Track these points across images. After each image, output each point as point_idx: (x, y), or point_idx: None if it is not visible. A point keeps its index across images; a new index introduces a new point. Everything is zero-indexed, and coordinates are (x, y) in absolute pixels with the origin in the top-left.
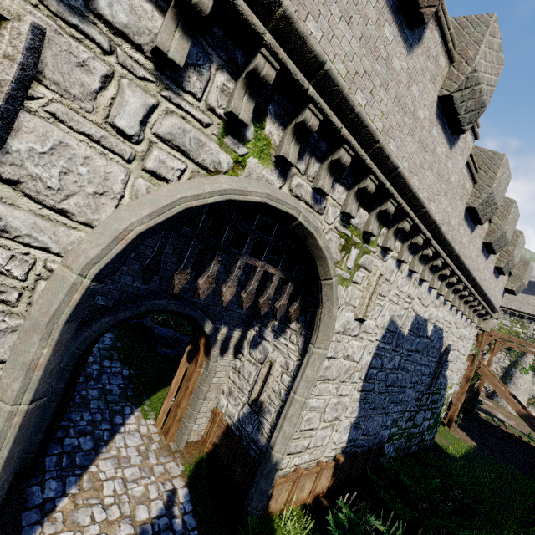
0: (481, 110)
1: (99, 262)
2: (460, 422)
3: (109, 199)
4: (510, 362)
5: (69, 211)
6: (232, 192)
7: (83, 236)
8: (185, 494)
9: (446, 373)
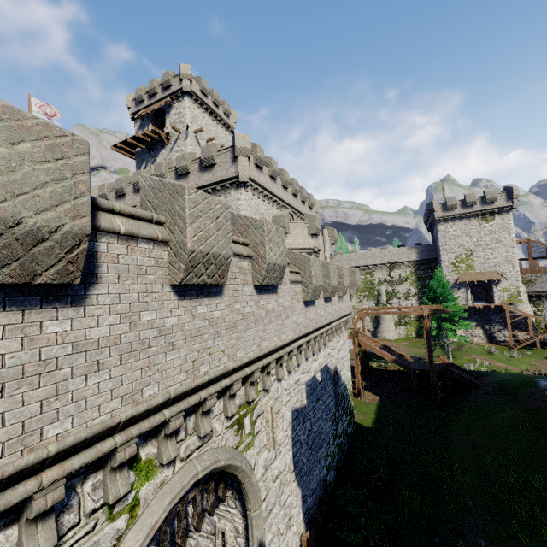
0: (284, 268)
1: None
2: (365, 384)
3: None
4: (375, 304)
5: None
6: (142, 544)
7: None
8: None
9: (342, 380)
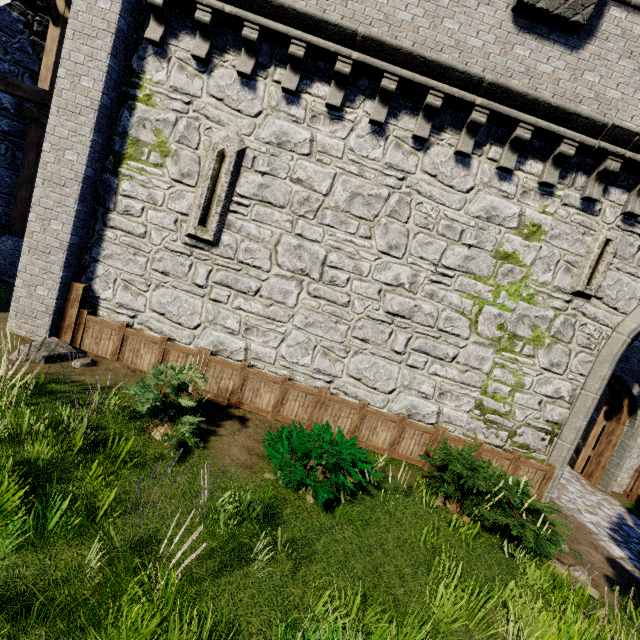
0: None
1: (635, 331)
2: None
3: (634, 300)
4: None
5: (617, 308)
6: None
7: (621, 319)
8: (634, 517)
9: None
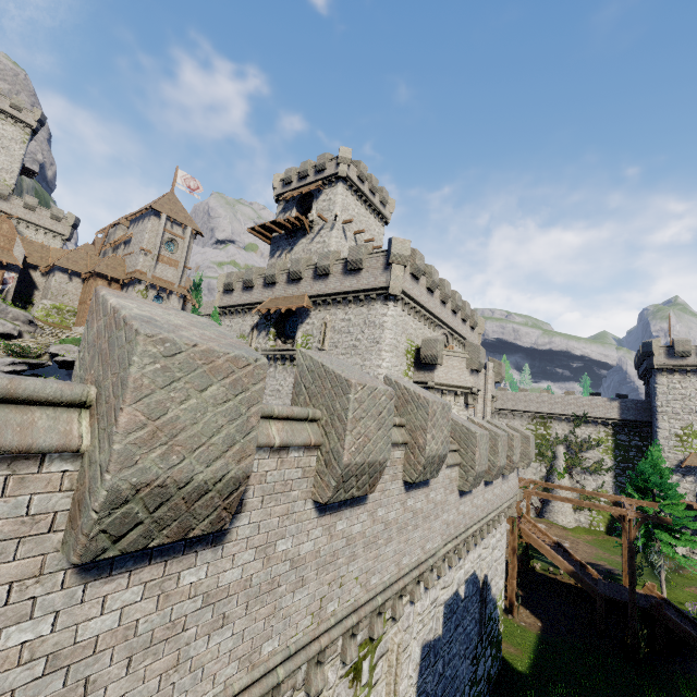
0: (445, 458)
1: None
2: (520, 594)
3: None
4: (546, 469)
5: None
6: None
7: None
8: None
9: (492, 593)
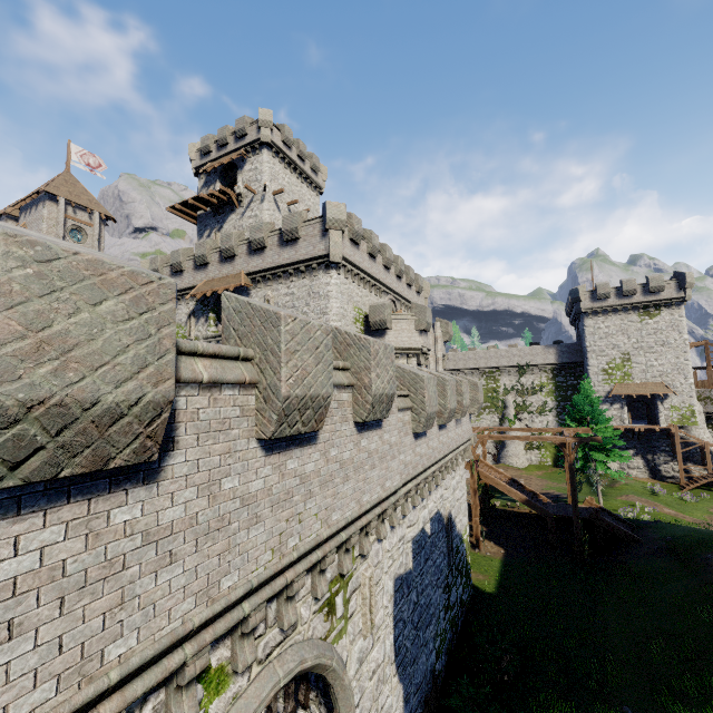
0: (393, 397)
1: None
2: (485, 530)
3: None
4: (499, 419)
5: None
6: None
7: None
8: None
9: (457, 529)
